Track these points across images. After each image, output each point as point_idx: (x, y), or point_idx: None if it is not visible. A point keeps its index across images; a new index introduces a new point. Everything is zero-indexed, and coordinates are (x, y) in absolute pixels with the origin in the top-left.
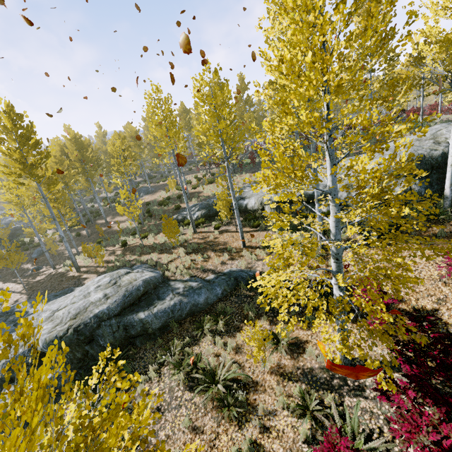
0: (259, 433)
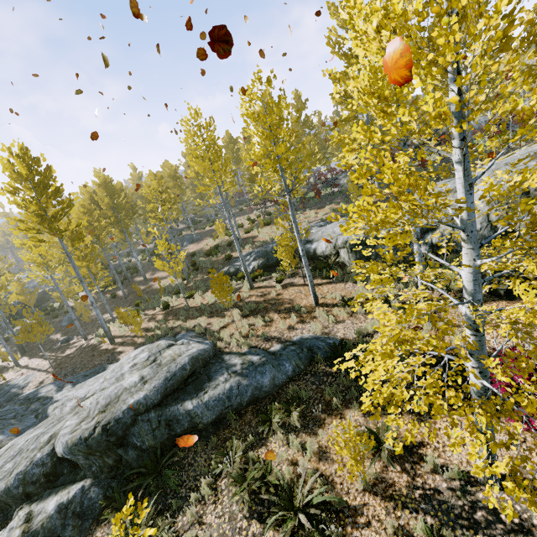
0: None
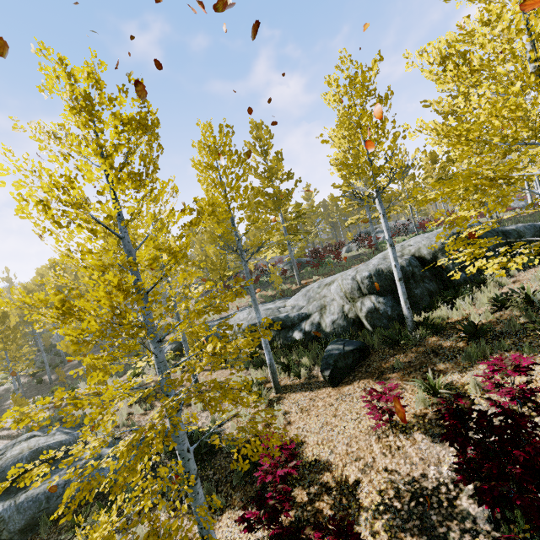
0: None
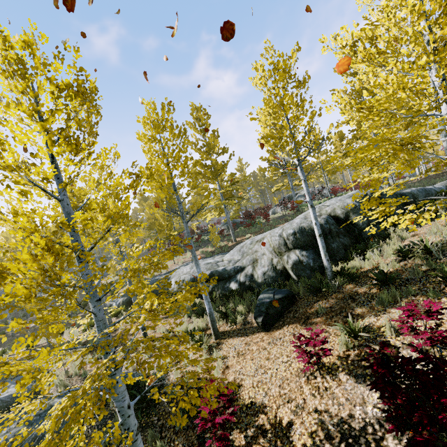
0: None
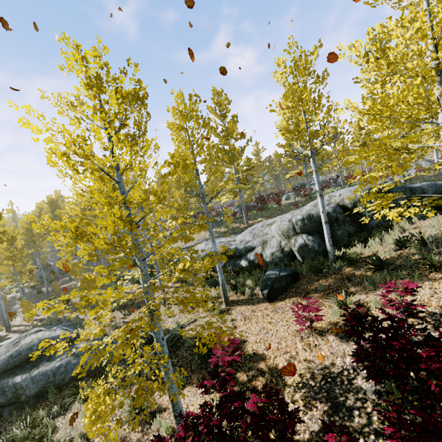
0: None
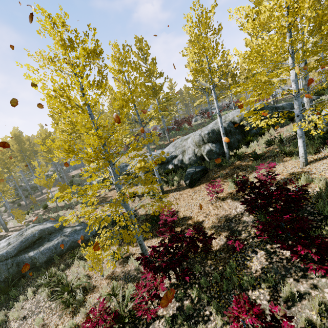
0: (82, 318)
